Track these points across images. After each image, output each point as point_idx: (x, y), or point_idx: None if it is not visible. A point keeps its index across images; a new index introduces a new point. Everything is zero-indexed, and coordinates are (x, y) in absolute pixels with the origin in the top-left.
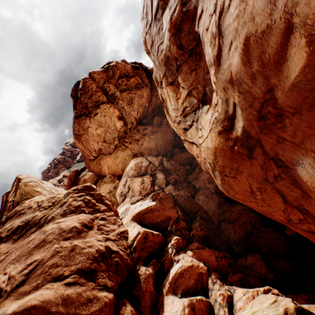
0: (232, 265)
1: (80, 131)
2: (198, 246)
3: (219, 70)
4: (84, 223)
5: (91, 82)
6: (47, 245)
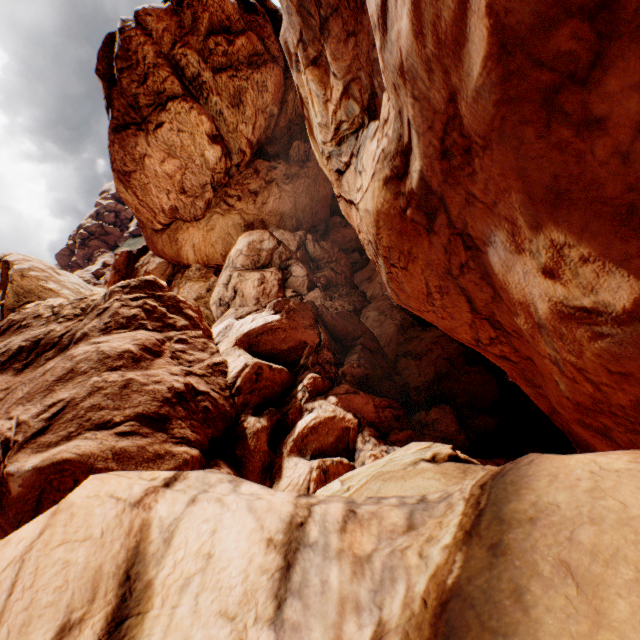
0: (400, 418)
1: (127, 165)
2: (349, 390)
3: (385, 42)
4: (145, 346)
5: (141, 39)
6: (79, 378)
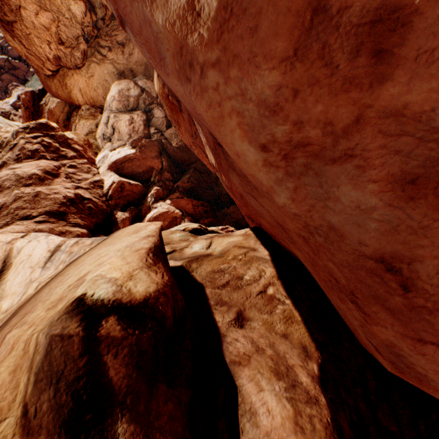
0: (208, 212)
1: (7, 15)
2: (178, 197)
3: None
4: (46, 171)
5: None
6: (6, 191)
